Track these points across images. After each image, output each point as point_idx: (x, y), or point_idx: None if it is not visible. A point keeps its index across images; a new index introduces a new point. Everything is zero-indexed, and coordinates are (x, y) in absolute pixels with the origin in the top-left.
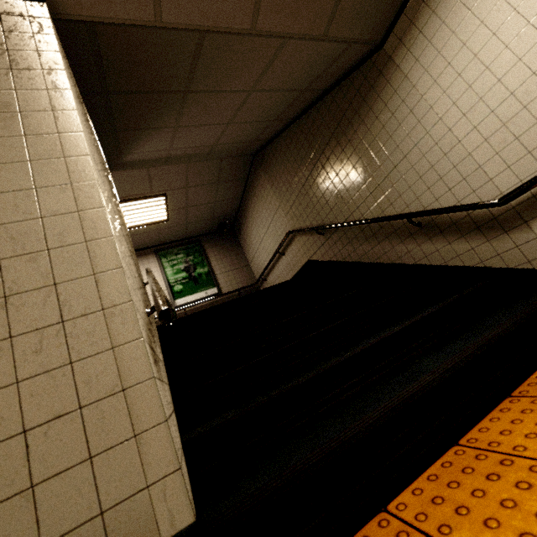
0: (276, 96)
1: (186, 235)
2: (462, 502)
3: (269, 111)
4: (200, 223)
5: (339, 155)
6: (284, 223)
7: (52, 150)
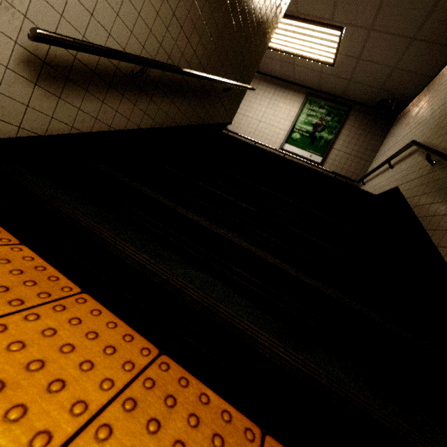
0: None
1: (344, 94)
2: None
3: None
4: (365, 88)
5: None
6: (425, 130)
7: None
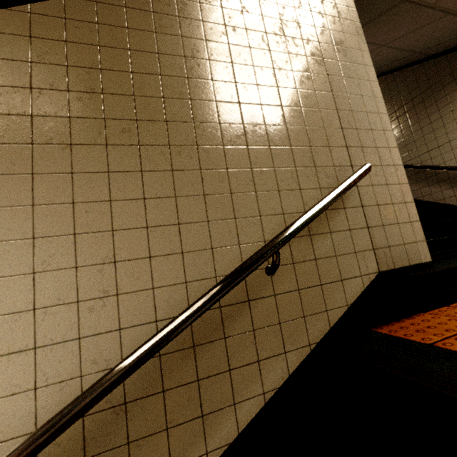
0: (393, 53)
1: None
2: None
3: (375, 63)
4: None
5: (419, 112)
6: None
7: (363, 75)
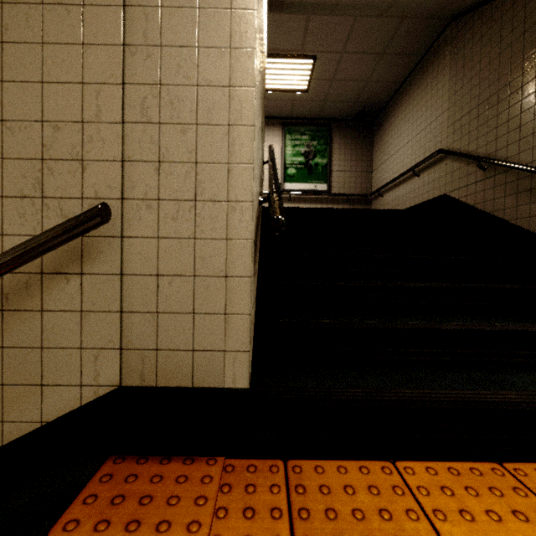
0: None
1: (319, 114)
2: (472, 510)
3: None
4: (340, 104)
5: None
6: (439, 136)
7: None
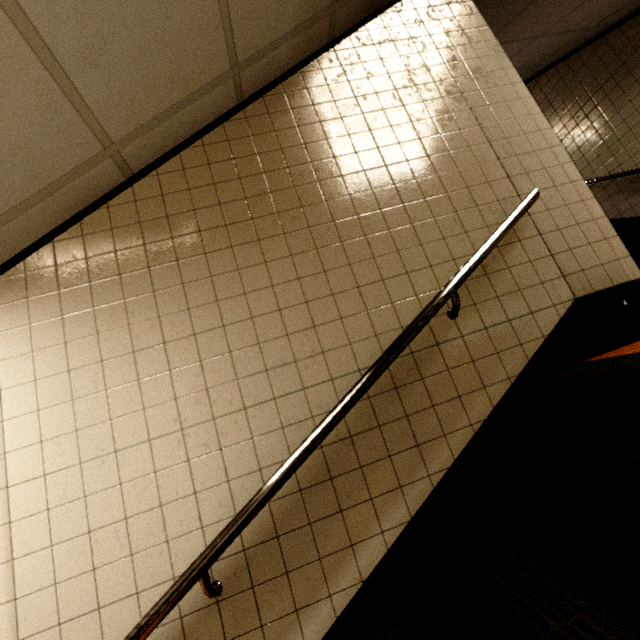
0: (556, 40)
1: None
2: None
3: (536, 57)
4: None
5: (616, 99)
6: None
7: (512, 95)
